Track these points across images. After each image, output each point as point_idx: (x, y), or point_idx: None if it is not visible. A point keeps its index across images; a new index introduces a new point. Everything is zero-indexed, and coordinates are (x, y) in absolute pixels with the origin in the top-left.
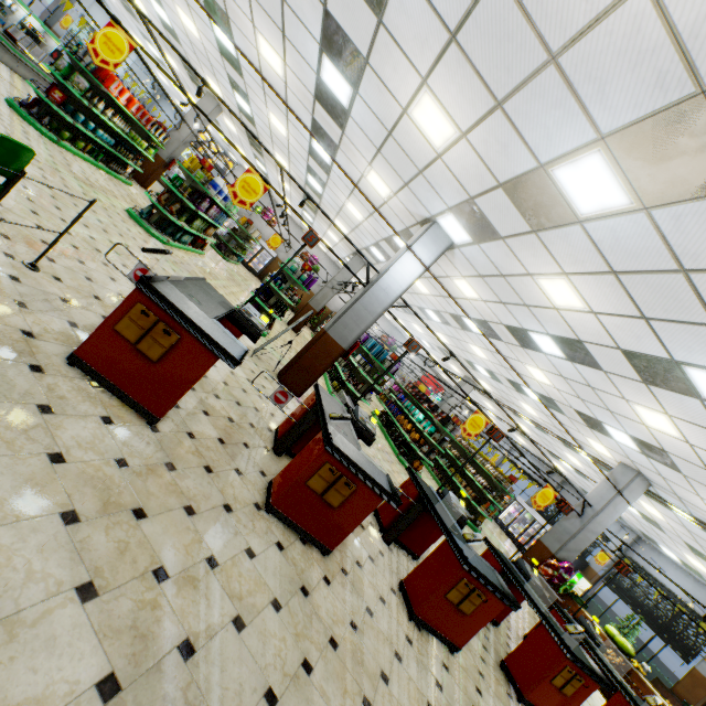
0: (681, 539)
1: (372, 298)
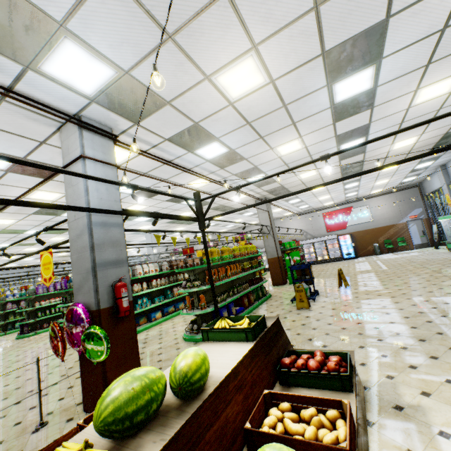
0: (328, 5)
1: None
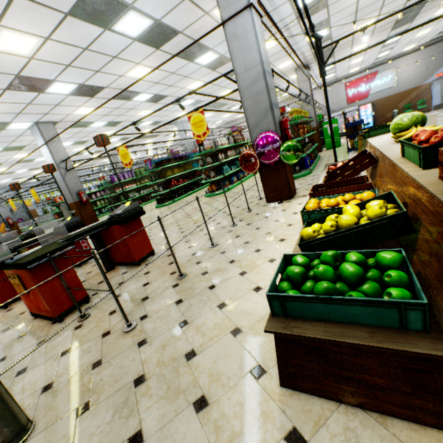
0: None
1: (57, 177)
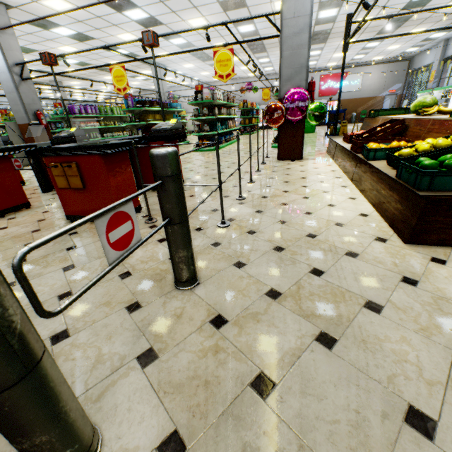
0: None
1: (5, 84)
